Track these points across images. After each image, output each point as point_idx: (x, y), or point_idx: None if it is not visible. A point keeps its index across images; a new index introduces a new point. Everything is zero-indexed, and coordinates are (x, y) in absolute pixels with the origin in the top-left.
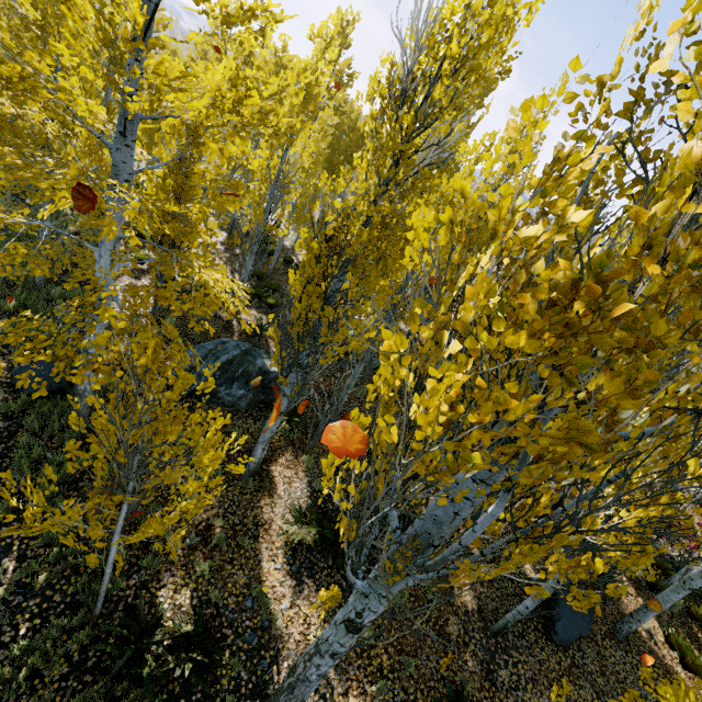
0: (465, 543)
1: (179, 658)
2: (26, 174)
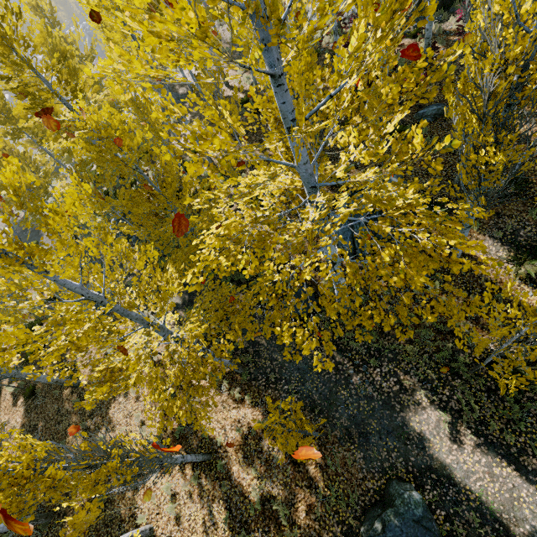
0: None
1: None
2: (394, 280)
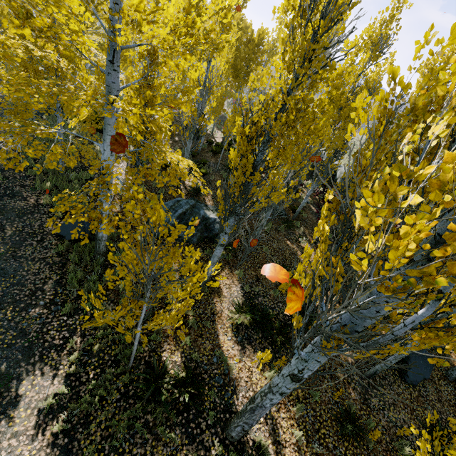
0: (397, 333)
1: (180, 391)
2: (64, 98)
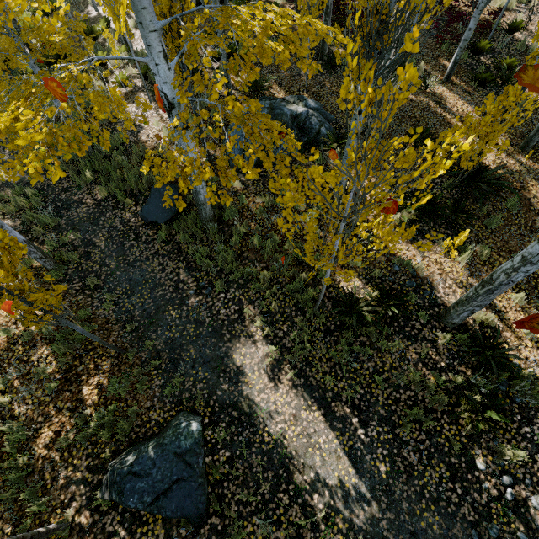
0: None
1: (383, 308)
2: None
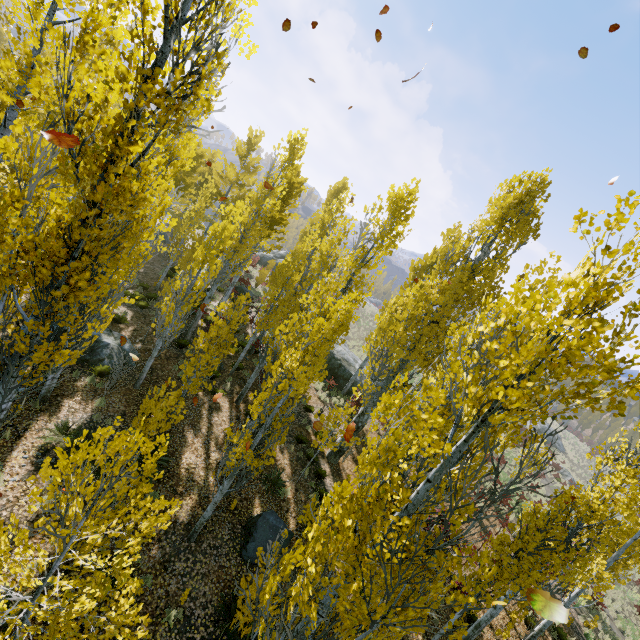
0: None
1: None
2: None
